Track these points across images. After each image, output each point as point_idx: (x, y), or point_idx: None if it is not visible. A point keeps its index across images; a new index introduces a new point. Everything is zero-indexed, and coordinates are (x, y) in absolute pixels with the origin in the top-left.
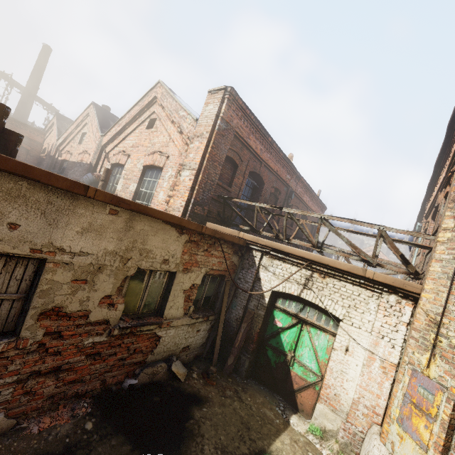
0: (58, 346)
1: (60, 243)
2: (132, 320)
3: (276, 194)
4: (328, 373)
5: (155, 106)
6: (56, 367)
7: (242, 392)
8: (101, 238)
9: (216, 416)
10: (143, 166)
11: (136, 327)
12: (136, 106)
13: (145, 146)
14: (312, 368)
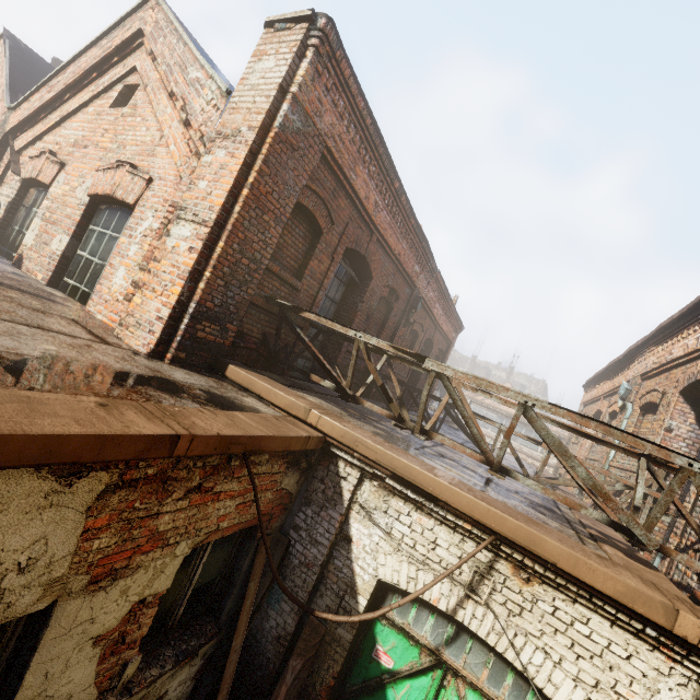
0: None
1: None
2: None
3: (391, 300)
4: None
5: (138, 56)
6: None
7: None
8: None
9: None
10: (88, 196)
11: None
12: (93, 49)
13: (102, 146)
14: None
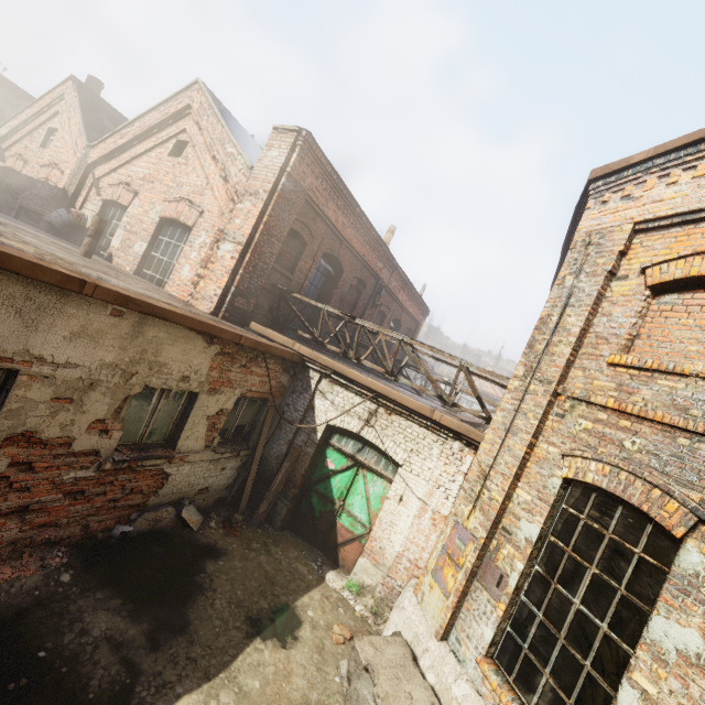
0: (27, 481)
1: (40, 351)
2: (132, 452)
3: (360, 287)
4: (377, 525)
5: (187, 121)
6: (22, 506)
7: (273, 545)
8: (97, 346)
9: (235, 571)
10: (159, 218)
11: (137, 461)
12: (154, 112)
13: (165, 184)
14: (362, 519)
